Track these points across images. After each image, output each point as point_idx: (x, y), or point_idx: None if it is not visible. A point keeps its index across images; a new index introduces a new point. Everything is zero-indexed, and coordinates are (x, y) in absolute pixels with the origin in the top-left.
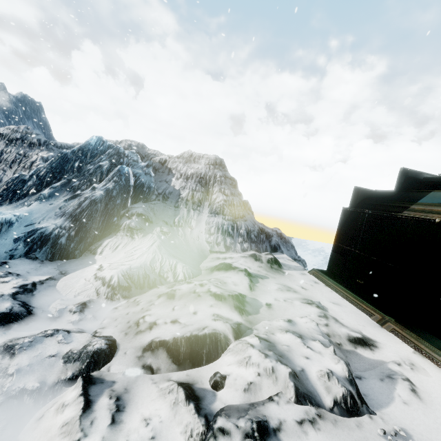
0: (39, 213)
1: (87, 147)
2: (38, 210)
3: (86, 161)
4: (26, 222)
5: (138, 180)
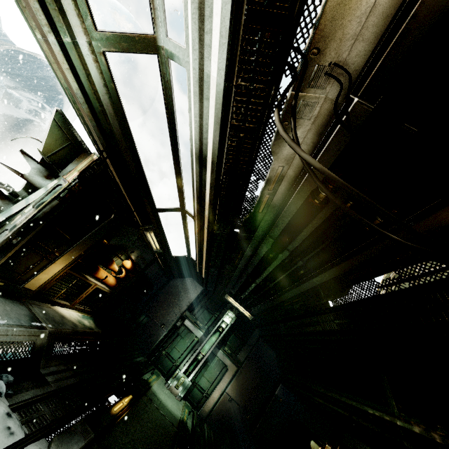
0: None
1: None
2: None
3: None
4: None
5: None
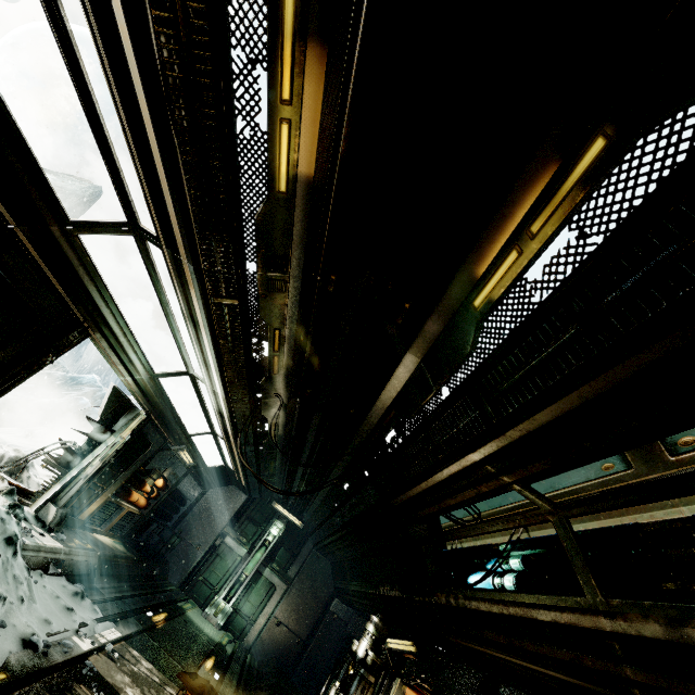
0: None
1: (80, 378)
2: None
3: (67, 385)
4: None
5: (89, 414)
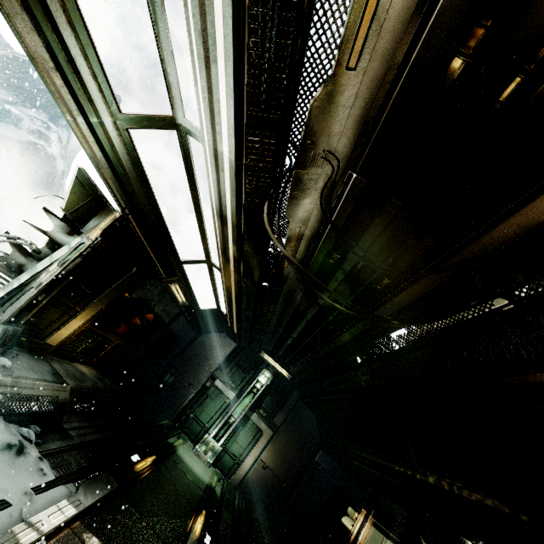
0: (15, 233)
1: None
2: (17, 232)
3: None
4: (1, 229)
5: None
